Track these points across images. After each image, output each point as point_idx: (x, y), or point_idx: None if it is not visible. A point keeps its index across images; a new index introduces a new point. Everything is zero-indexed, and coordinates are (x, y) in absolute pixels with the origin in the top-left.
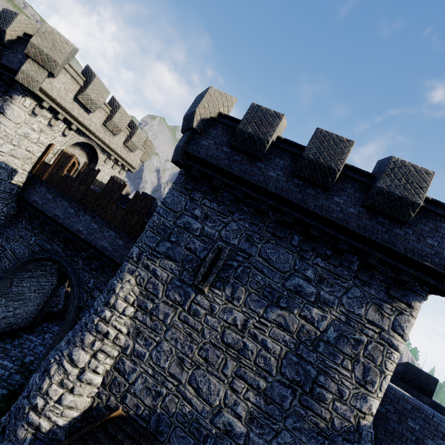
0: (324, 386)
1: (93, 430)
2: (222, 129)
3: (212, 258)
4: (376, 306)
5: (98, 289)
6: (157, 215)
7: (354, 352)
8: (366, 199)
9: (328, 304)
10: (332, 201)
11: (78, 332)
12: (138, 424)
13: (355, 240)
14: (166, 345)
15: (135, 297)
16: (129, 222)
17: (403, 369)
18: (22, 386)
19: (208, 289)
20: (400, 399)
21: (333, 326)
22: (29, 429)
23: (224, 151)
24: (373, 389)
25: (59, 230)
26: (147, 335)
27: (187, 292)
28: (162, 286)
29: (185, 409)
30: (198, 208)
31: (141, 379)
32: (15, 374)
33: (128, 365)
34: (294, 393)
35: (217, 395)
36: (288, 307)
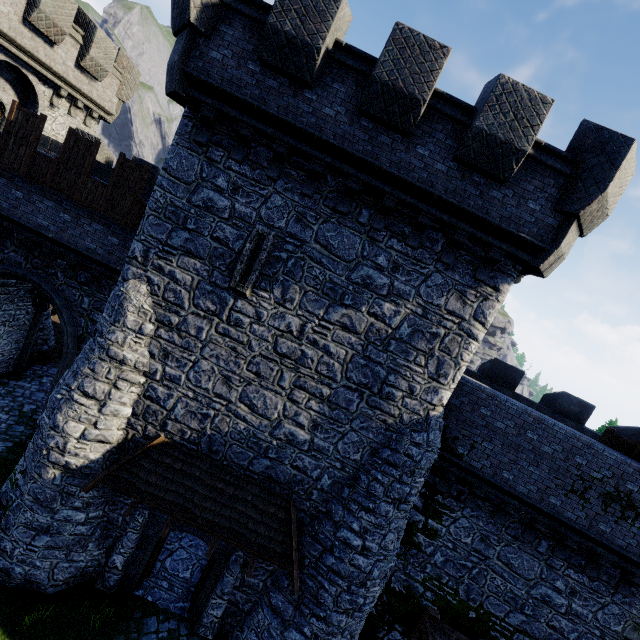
0: (394, 385)
1: (134, 459)
2: (242, 26)
3: (251, 249)
4: (459, 293)
5: (99, 311)
6: (160, 190)
7: (430, 347)
8: (459, 148)
9: (403, 297)
10: (413, 154)
11: (83, 361)
12: (187, 448)
13: (441, 210)
14: (205, 364)
15: (153, 311)
16: (121, 208)
17: (490, 366)
18: (31, 436)
19: (251, 292)
20: (476, 390)
21: (407, 321)
22: (55, 468)
23: (251, 72)
24: (446, 381)
25: (8, 227)
26: (179, 355)
27: (223, 298)
28: (187, 294)
29: (240, 426)
30: (222, 176)
31: (181, 404)
32: (16, 425)
33: (162, 391)
34: (361, 396)
35: (275, 409)
36: (355, 305)
